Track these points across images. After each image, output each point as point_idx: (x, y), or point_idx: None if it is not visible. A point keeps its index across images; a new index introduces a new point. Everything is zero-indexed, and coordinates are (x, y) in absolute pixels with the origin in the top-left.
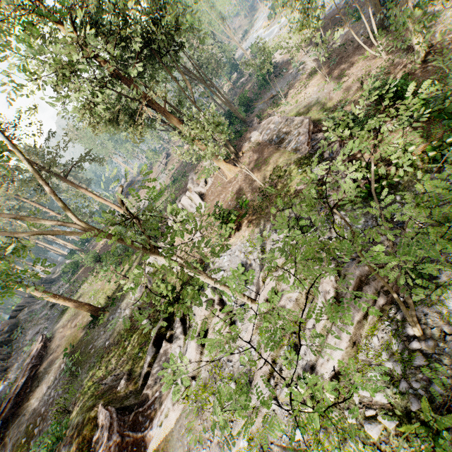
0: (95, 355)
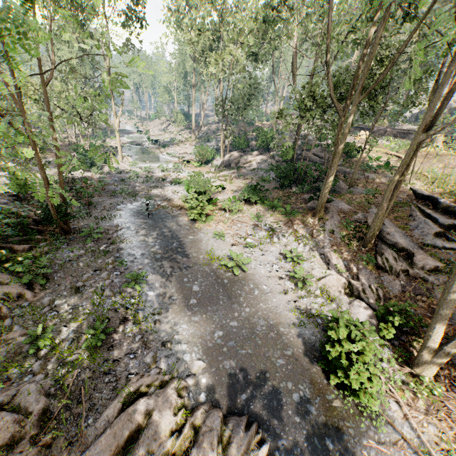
0: None
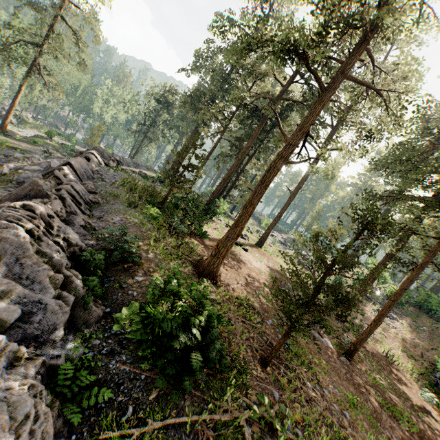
0: (27, 139)
